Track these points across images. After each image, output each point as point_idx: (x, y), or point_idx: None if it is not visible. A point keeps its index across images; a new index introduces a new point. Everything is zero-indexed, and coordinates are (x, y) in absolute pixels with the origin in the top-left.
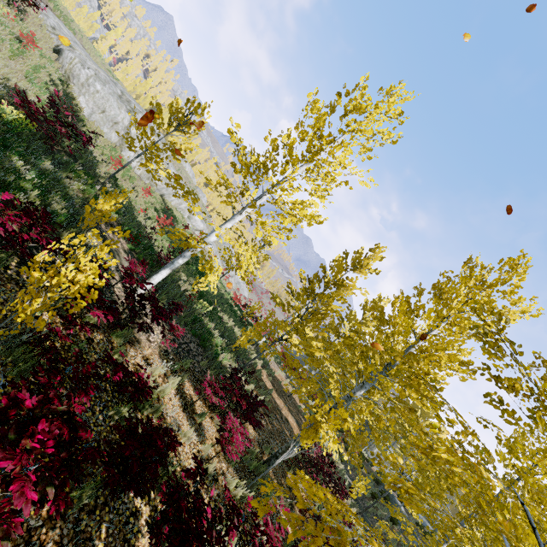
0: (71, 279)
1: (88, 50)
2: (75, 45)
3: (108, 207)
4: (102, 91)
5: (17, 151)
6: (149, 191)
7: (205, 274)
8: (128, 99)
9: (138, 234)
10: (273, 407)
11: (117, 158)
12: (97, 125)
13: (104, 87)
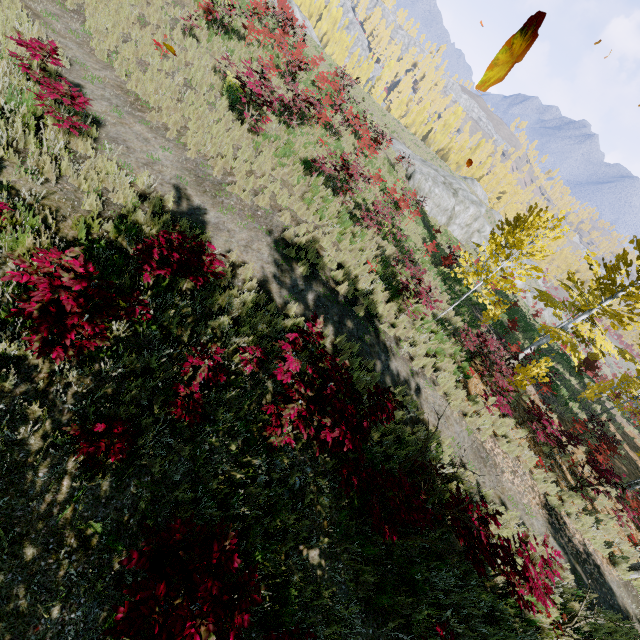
0: (535, 372)
1: (407, 144)
2: (414, 161)
3: (498, 312)
4: (438, 193)
5: (453, 291)
6: (477, 260)
7: (531, 325)
8: (449, 182)
9: (485, 307)
10: (626, 456)
11: (457, 245)
12: (434, 217)
13: (439, 188)
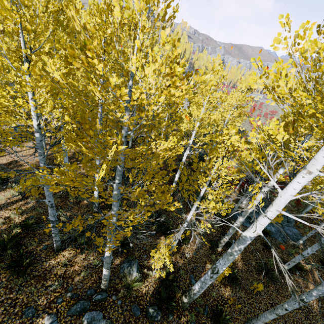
0: None
1: None
2: None
3: None
4: None
5: None
6: None
7: None
8: None
9: None
10: None
11: None
12: None
13: None
